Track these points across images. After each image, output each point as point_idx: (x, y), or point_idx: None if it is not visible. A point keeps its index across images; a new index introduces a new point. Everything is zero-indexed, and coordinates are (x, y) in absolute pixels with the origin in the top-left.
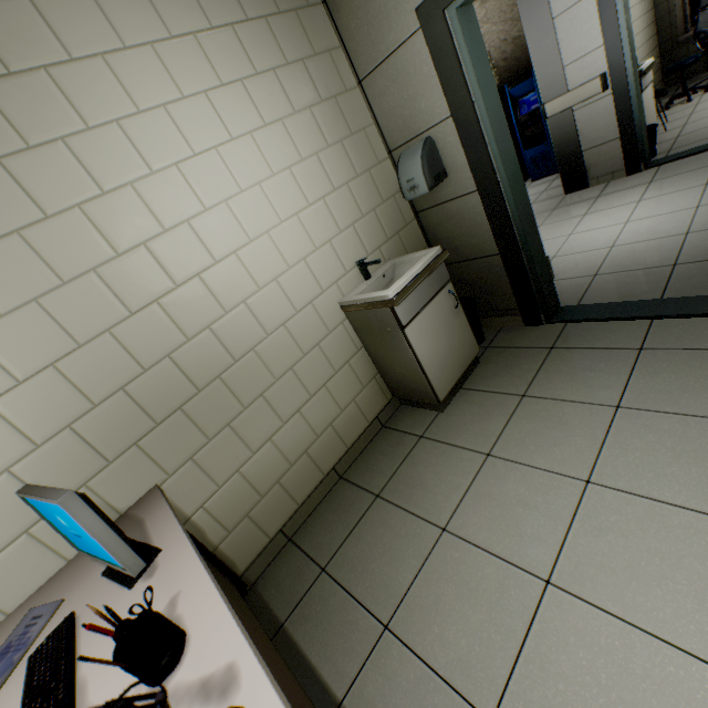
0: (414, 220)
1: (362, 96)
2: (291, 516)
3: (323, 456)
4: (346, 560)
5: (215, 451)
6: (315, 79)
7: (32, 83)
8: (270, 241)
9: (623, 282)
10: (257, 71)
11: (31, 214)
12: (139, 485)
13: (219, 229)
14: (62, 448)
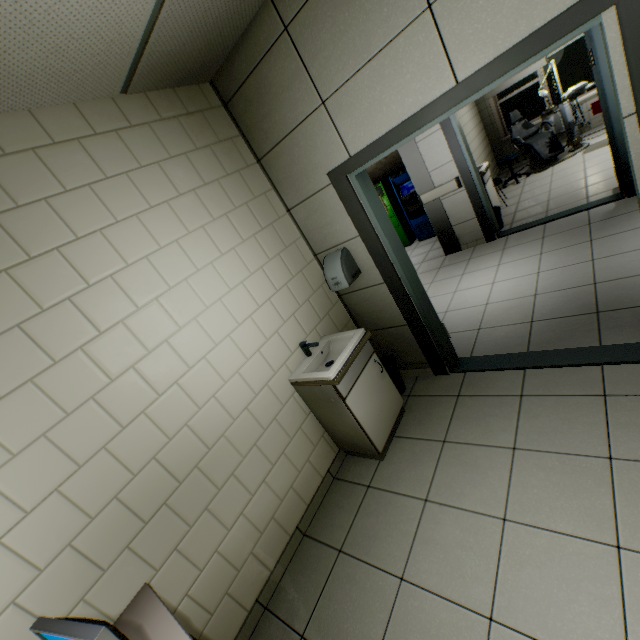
0: (339, 301)
1: (291, 219)
2: (265, 583)
3: (287, 517)
4: (322, 622)
5: (196, 537)
6: (256, 214)
7: (47, 261)
8: (231, 342)
9: (499, 336)
10: (214, 217)
11: (43, 362)
12: (131, 586)
13: (191, 341)
14: (63, 567)
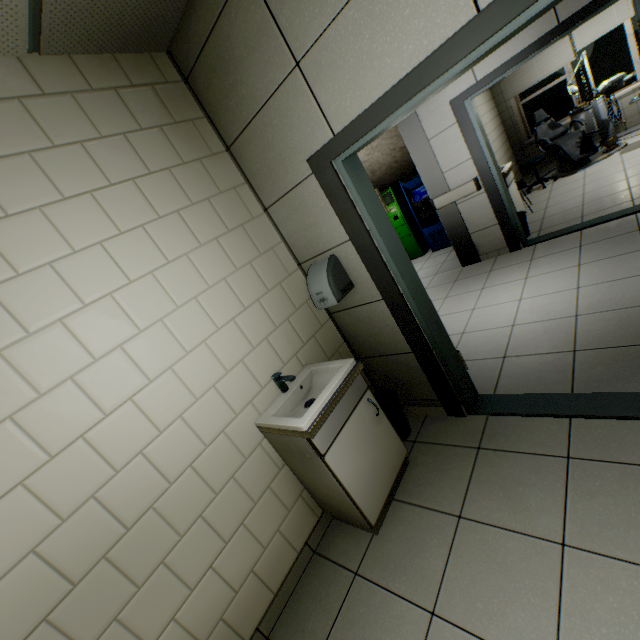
0: (329, 320)
1: (269, 220)
2: None
3: (244, 615)
4: None
5: None
6: (222, 212)
7: None
8: (174, 376)
9: (531, 368)
10: (160, 215)
11: None
12: None
13: (112, 377)
14: None
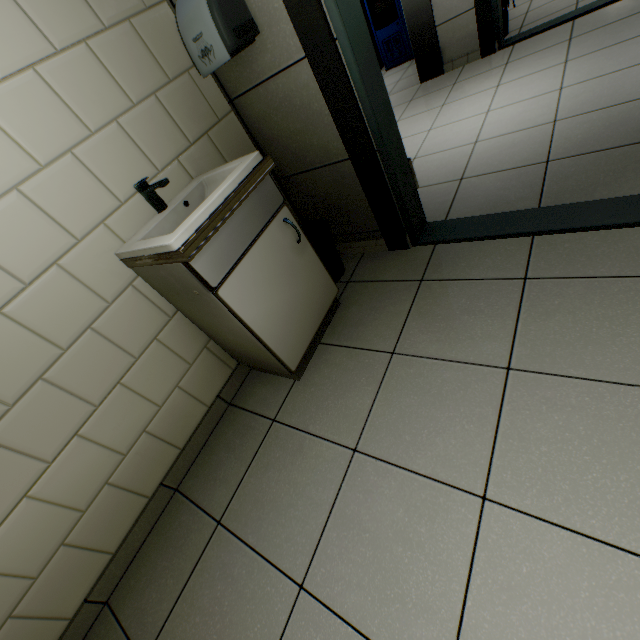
0: (230, 113)
1: None
2: (102, 572)
3: (141, 475)
4: None
5: None
6: None
7: None
8: None
9: (493, 187)
10: None
11: None
12: None
13: None
14: None
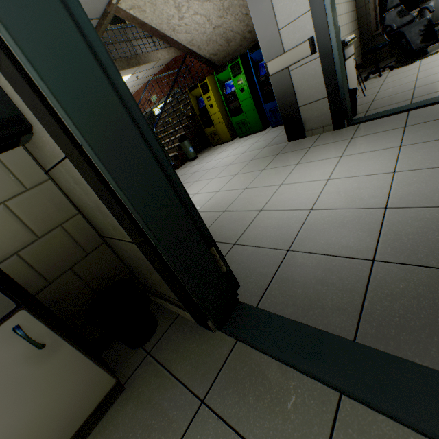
0: (47, 181)
1: None
2: None
3: None
4: None
5: None
6: None
7: None
8: None
9: (313, 275)
10: None
11: None
12: None
13: None
14: None
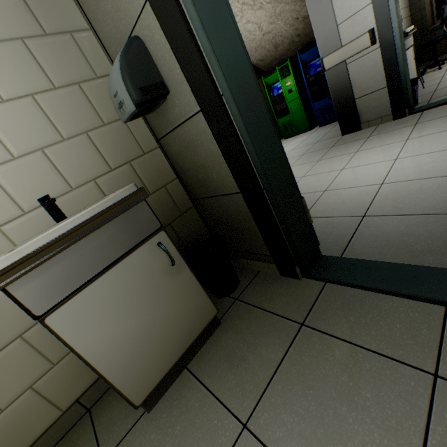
0: (157, 148)
1: None
2: None
3: None
4: None
5: None
6: None
7: None
8: None
9: (396, 230)
10: None
11: None
12: None
13: None
14: None
